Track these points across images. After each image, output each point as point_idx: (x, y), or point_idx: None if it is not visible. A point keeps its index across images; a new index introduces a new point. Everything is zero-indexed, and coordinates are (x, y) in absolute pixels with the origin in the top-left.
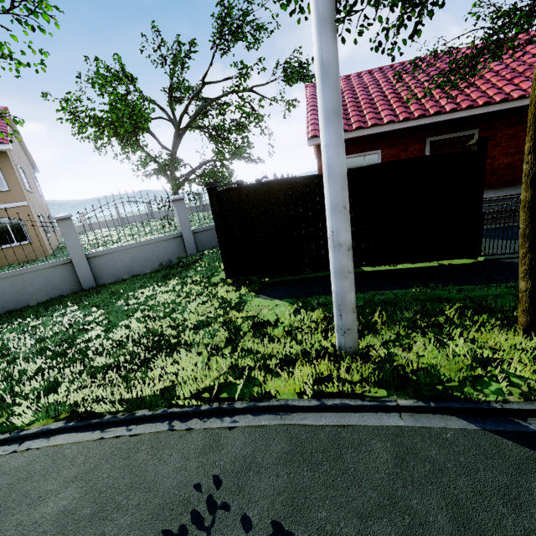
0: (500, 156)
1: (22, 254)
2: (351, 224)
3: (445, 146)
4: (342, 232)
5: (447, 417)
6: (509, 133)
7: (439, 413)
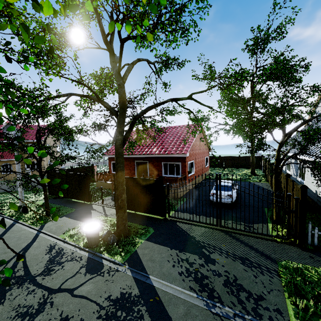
0: (155, 171)
1: (37, 173)
2: (69, 186)
3: (141, 164)
4: (19, 189)
5: (13, 221)
6: (157, 164)
7: (13, 221)
